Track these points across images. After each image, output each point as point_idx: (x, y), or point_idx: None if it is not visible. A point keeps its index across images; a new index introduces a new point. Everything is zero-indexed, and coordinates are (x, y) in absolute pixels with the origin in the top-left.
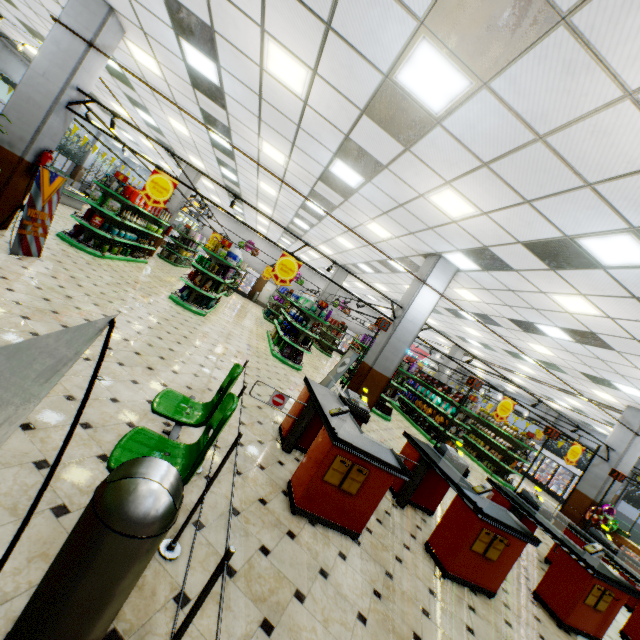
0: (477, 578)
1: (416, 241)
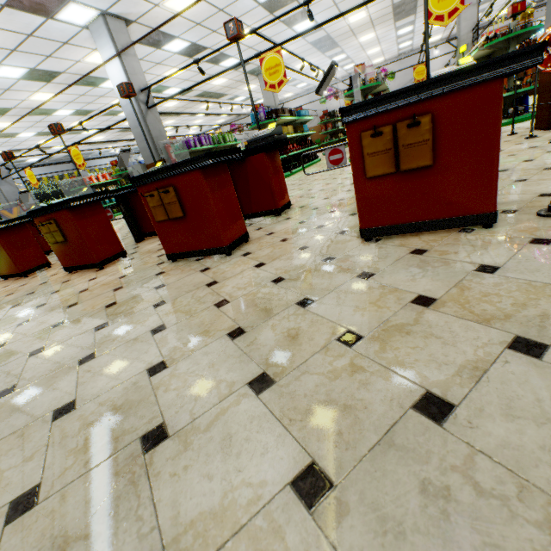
0: (8, 270)
1: (81, 40)
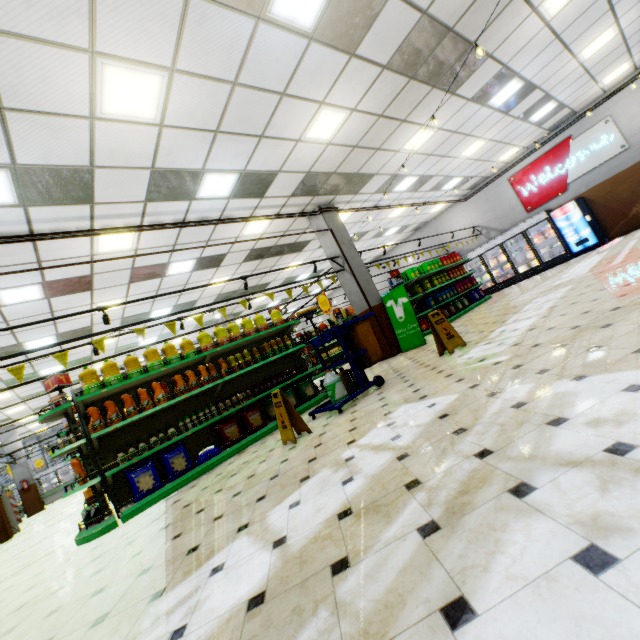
0: None
1: None
